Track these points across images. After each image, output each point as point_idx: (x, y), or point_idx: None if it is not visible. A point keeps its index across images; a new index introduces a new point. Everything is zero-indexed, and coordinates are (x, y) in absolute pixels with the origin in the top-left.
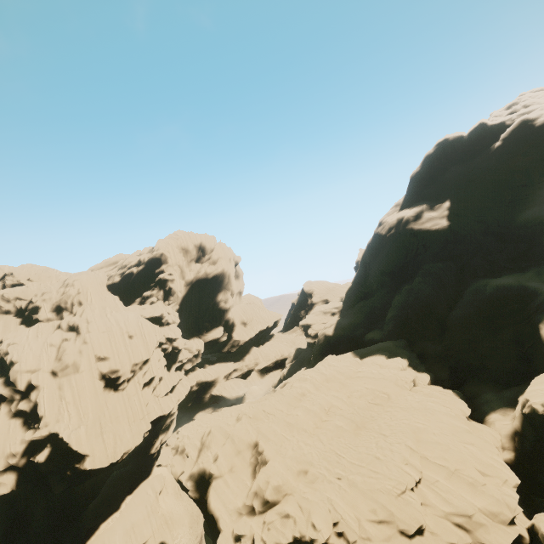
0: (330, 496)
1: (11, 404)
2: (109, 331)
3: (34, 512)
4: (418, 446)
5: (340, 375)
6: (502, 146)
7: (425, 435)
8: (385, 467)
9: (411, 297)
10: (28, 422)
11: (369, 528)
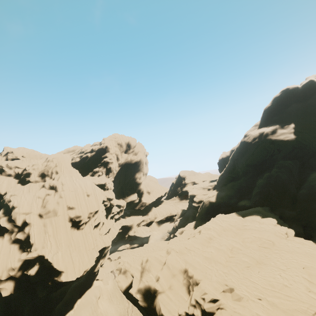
0: (257, 312)
1: (11, 234)
2: (75, 190)
3: (23, 310)
4: (311, 279)
5: (232, 227)
6: None
7: (313, 271)
8: (295, 293)
9: (272, 181)
10: (22, 247)
11: None
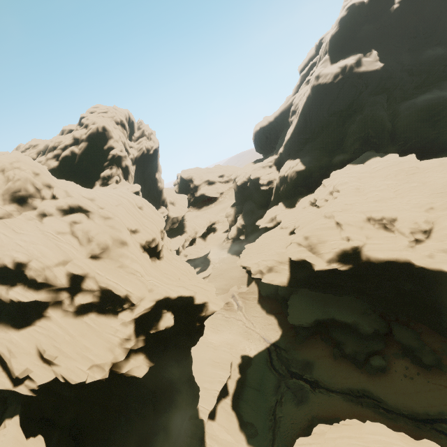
0: None
1: (60, 306)
2: (120, 204)
3: (171, 378)
4: None
5: (364, 174)
6: (399, 8)
7: None
8: None
9: (370, 121)
10: (106, 311)
11: None
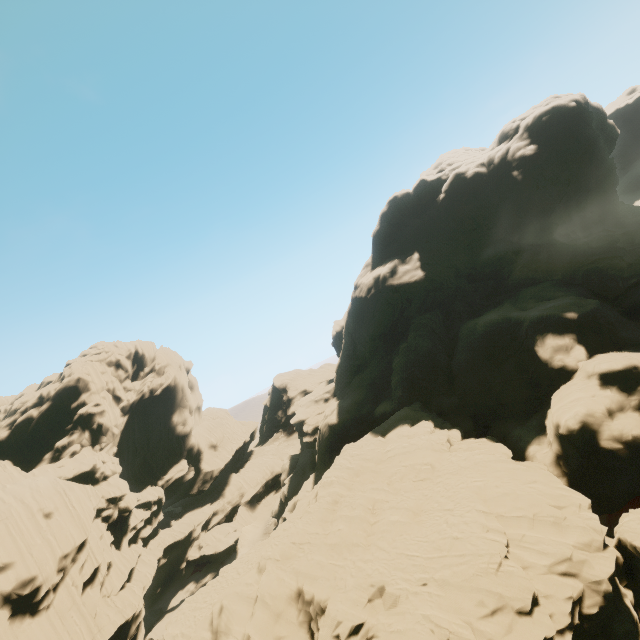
0: (424, 612)
1: None
2: (5, 518)
3: None
4: (488, 506)
5: (369, 462)
6: (446, 198)
7: (489, 492)
8: (469, 545)
9: (412, 355)
10: None
11: (485, 627)
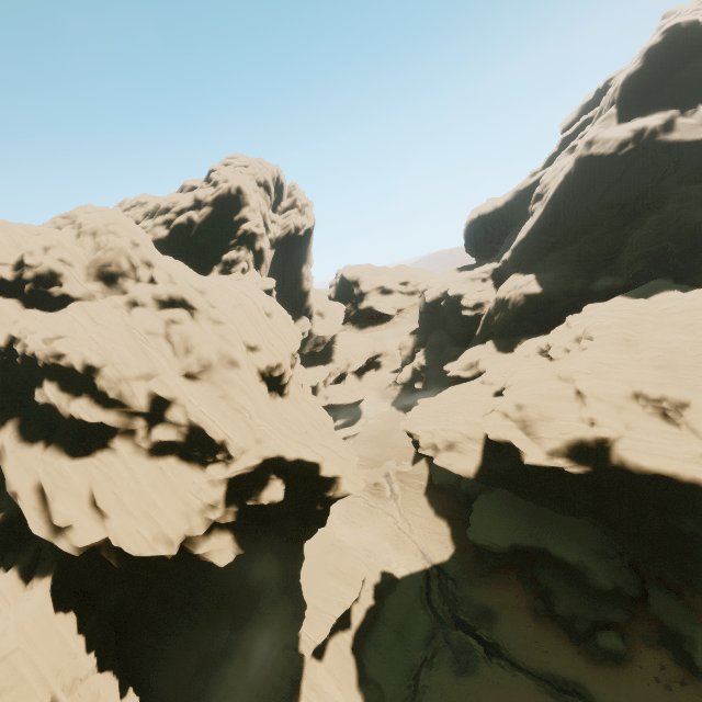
0: None
1: (131, 436)
2: (240, 304)
3: (265, 579)
4: None
5: (644, 316)
6: None
7: None
8: None
9: (672, 227)
10: (191, 457)
11: None
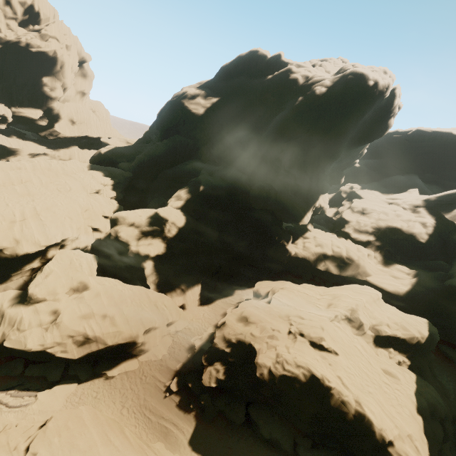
0: None
1: None
2: None
3: None
4: (44, 211)
5: (62, 170)
6: (270, 80)
7: (55, 208)
8: (4, 209)
9: (153, 150)
10: None
11: None
